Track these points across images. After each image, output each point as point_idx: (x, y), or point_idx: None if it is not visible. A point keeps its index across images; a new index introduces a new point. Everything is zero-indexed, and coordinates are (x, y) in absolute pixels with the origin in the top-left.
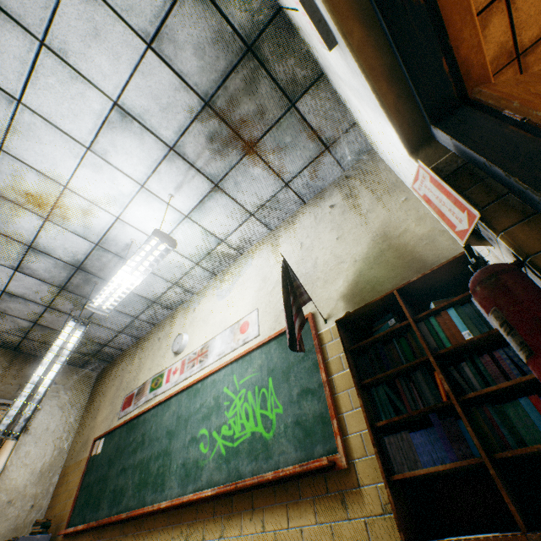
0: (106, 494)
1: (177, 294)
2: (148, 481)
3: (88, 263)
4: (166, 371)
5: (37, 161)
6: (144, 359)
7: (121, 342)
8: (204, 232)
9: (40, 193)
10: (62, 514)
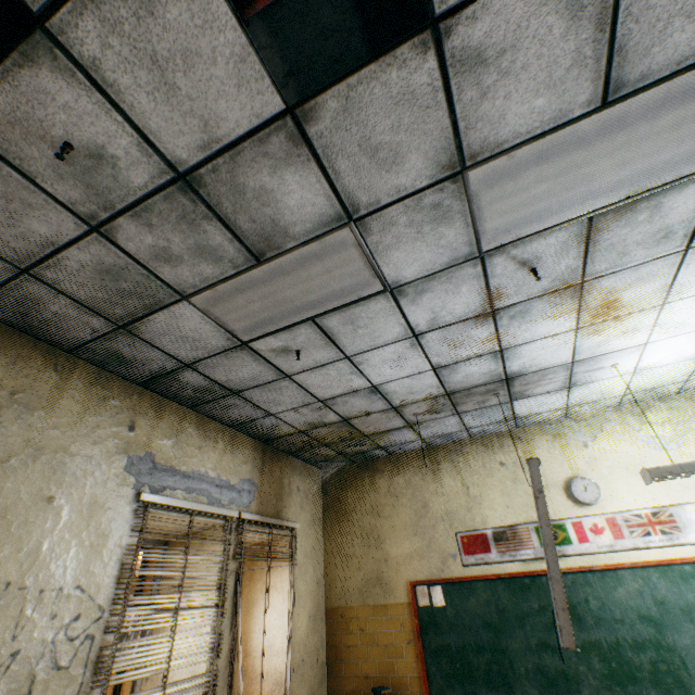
0: (519, 672)
1: (550, 415)
2: (635, 675)
3: (525, 376)
4: (568, 523)
5: (693, 271)
6: (475, 486)
7: (403, 447)
8: (689, 371)
9: (627, 303)
10: (392, 678)
